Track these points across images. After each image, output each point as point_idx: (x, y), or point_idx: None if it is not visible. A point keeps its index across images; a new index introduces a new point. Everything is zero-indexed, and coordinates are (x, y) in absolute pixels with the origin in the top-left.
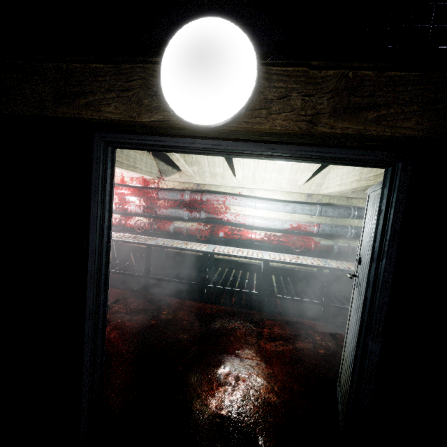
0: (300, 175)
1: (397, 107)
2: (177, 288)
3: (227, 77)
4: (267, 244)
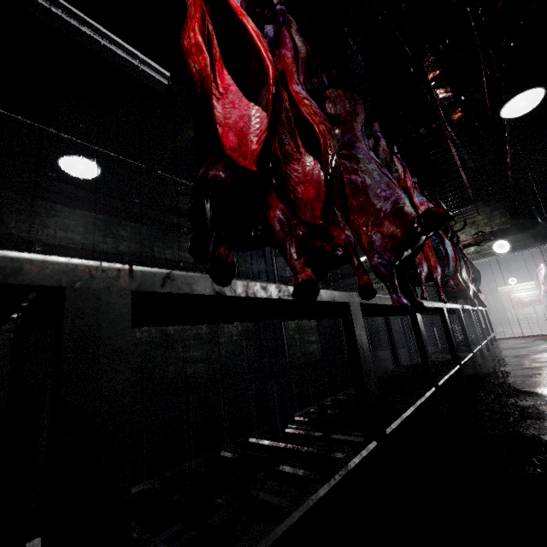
0: None
1: (529, 279)
2: None
3: (514, 281)
4: (532, 302)
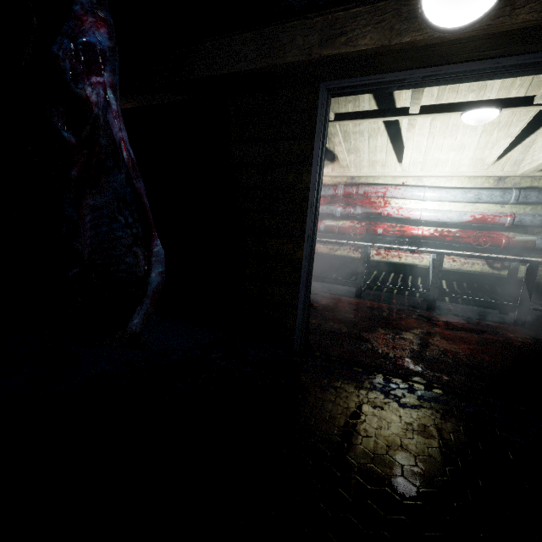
0: (490, 151)
1: None
2: (328, 288)
3: None
4: (438, 240)
